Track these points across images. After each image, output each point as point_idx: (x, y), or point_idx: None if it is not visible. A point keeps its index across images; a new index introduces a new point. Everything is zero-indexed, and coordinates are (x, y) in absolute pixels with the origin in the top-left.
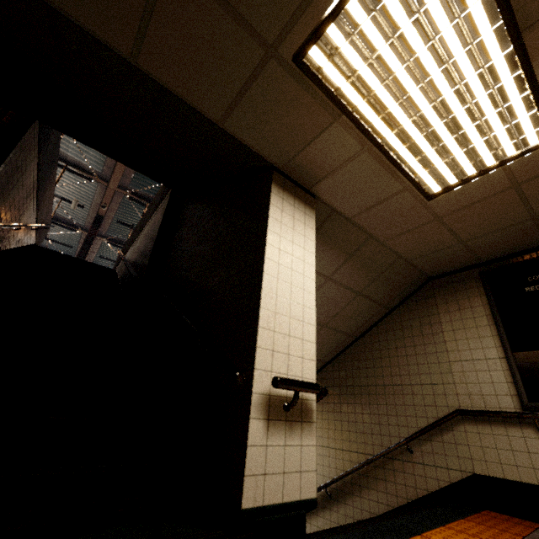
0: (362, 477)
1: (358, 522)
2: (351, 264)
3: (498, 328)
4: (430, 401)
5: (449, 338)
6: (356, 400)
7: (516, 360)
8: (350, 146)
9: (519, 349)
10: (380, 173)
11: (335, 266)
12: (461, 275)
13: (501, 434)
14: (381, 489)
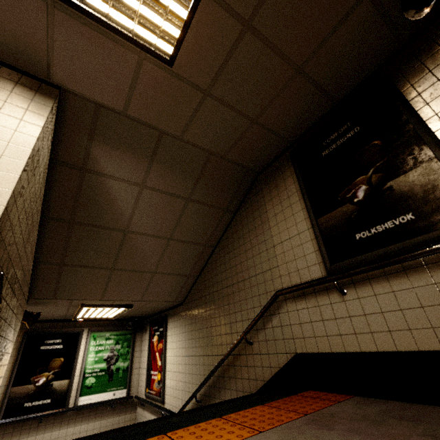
0: (220, 378)
1: (112, 430)
2: (159, 166)
3: (304, 199)
4: (262, 289)
5: (272, 223)
6: (215, 305)
7: (320, 226)
8: (31, 3)
9: (321, 215)
10: (96, 39)
11: (141, 171)
12: (278, 162)
13: (313, 305)
14: (233, 387)
